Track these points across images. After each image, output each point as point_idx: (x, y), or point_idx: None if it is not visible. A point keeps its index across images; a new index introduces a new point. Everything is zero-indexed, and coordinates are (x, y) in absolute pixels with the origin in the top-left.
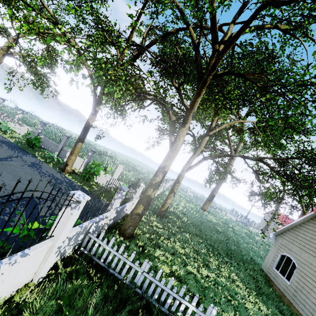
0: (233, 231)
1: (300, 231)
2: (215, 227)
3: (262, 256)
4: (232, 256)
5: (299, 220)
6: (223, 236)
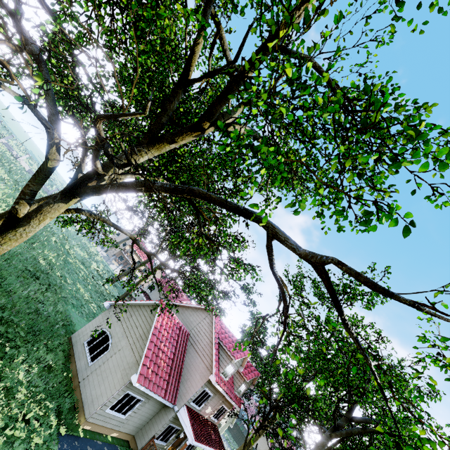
0: (66, 260)
1: (137, 313)
2: (38, 258)
3: (85, 302)
4: (37, 333)
5: (143, 303)
6: (43, 281)
